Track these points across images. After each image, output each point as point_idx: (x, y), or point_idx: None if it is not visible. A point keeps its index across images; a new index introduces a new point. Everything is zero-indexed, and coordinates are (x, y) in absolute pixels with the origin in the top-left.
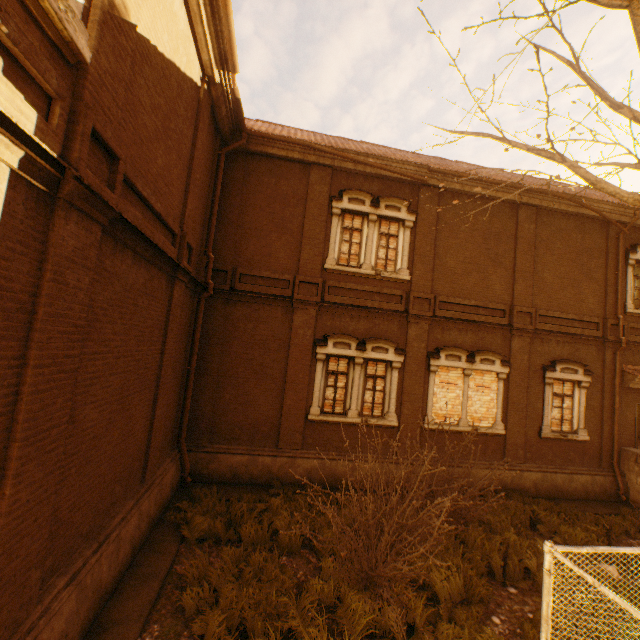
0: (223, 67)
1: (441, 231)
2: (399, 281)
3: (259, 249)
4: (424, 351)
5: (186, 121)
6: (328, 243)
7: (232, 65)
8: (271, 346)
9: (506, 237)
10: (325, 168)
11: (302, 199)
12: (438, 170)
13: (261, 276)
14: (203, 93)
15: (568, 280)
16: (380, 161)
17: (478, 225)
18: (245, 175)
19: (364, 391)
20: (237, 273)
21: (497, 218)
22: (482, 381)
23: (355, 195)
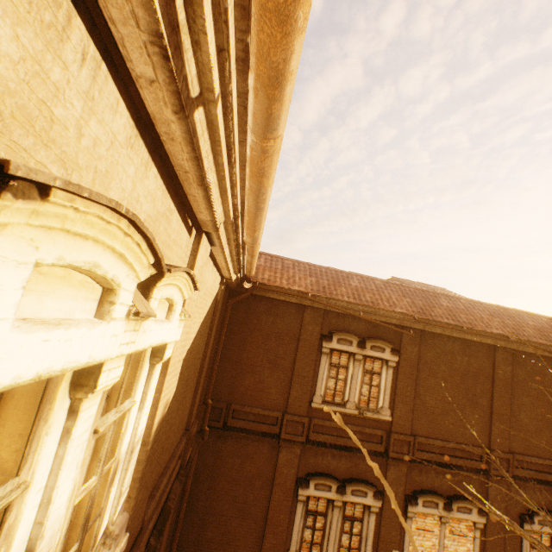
0: (240, 270)
1: (421, 369)
2: (380, 420)
3: (252, 384)
4: (402, 495)
5: (203, 338)
6: (316, 379)
7: (248, 273)
8: (255, 483)
9: (483, 376)
10: (318, 309)
11: (295, 336)
12: (422, 321)
13: (252, 411)
14: (220, 294)
15: (544, 422)
16: (368, 308)
17: (457, 364)
18: (246, 313)
19: (341, 534)
20: (231, 409)
21: (475, 357)
22: (458, 528)
23: (343, 335)
